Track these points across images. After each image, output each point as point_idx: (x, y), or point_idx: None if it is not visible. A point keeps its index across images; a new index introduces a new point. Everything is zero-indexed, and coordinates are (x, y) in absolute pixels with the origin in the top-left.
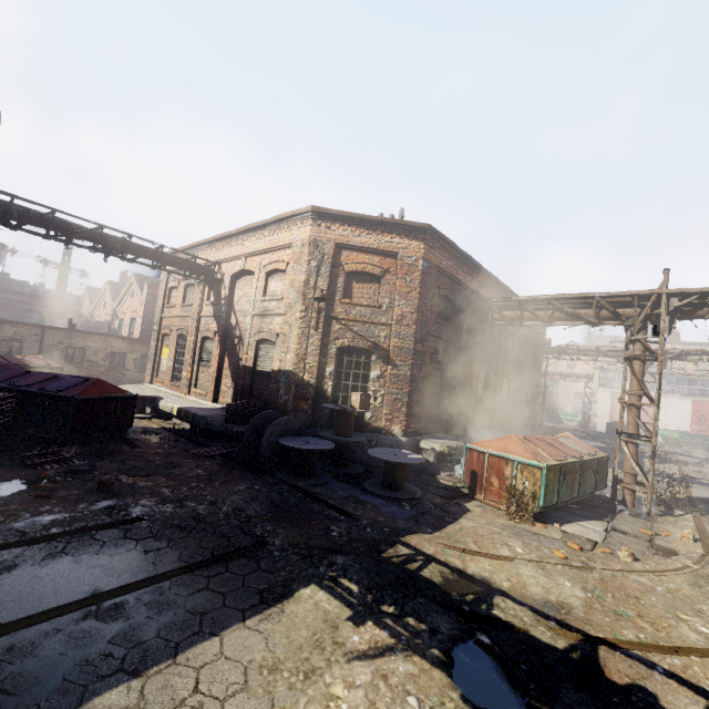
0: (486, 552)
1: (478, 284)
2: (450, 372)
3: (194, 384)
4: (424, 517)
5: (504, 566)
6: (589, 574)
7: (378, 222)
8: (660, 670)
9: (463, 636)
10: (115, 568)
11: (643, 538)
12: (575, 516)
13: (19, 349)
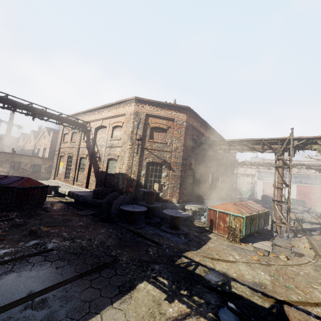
0: (223, 259)
1: (208, 133)
2: (197, 173)
3: (76, 180)
4: (191, 242)
5: (232, 266)
6: (270, 267)
7: (165, 104)
8: (313, 315)
9: (222, 305)
10: (41, 278)
11: (288, 248)
12: (257, 239)
13: None
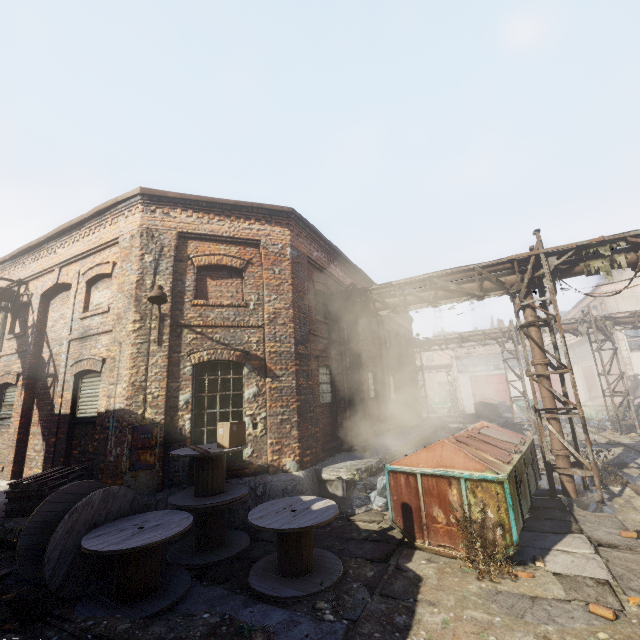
0: None
1: (350, 280)
2: (340, 377)
3: None
4: (362, 632)
5: None
6: None
7: (230, 206)
8: None
9: None
10: None
11: (639, 549)
12: (543, 536)
13: None
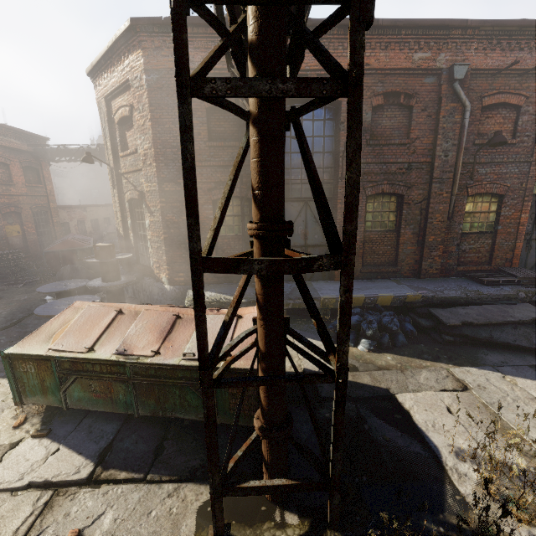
0: None
1: None
2: None
3: None
4: None
5: None
6: None
7: (110, 52)
8: None
9: None
10: None
11: None
12: (98, 439)
13: None
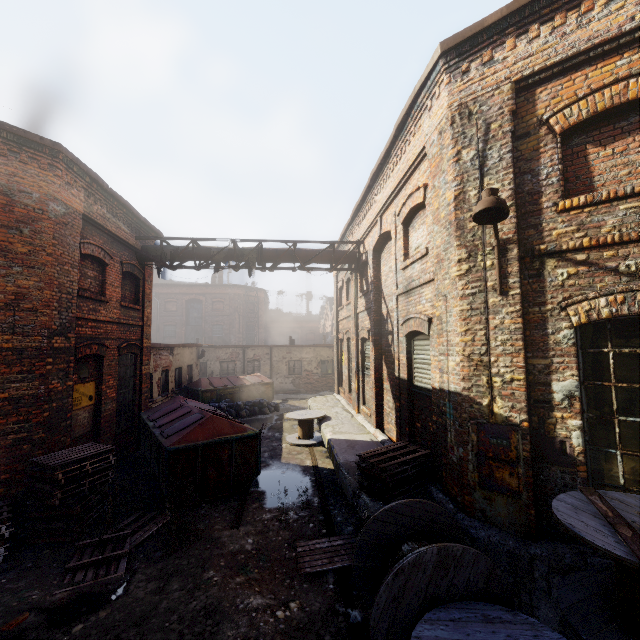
0: None
1: None
2: None
3: (361, 399)
4: None
5: None
6: None
7: None
8: None
9: None
10: None
11: None
12: None
13: (258, 367)
